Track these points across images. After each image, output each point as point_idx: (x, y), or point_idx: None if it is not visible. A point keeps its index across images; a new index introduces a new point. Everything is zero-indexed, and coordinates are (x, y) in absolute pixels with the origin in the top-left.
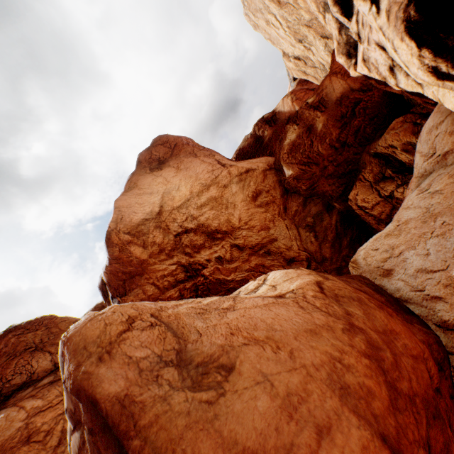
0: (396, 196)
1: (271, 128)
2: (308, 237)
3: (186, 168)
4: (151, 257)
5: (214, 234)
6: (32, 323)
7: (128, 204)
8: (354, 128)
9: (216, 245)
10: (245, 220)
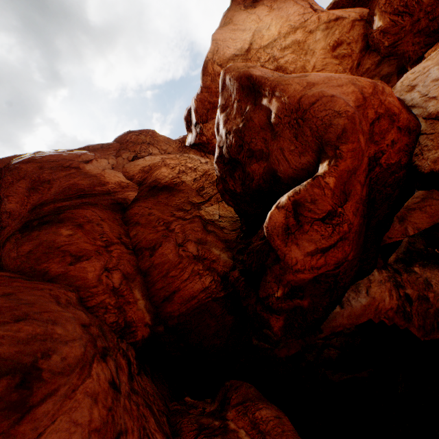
0: None
1: None
2: None
3: (279, 9)
4: None
5: None
6: (142, 132)
7: (223, 39)
8: None
9: None
10: (317, 69)
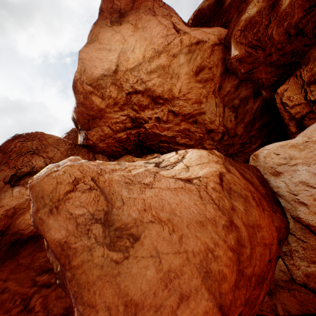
0: None
1: None
2: (229, 116)
3: (143, 28)
4: (107, 108)
5: (157, 99)
6: (30, 135)
7: (90, 58)
8: None
9: (157, 108)
10: (184, 93)
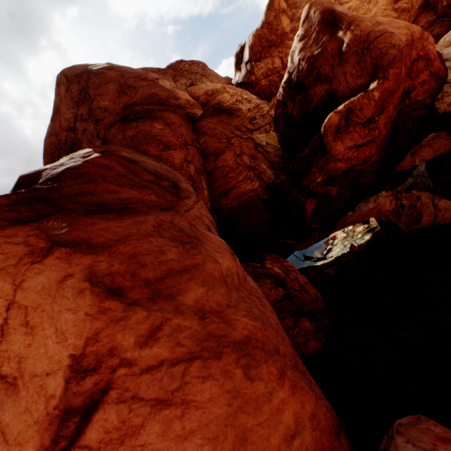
0: None
1: None
2: None
3: None
4: (291, 33)
5: None
6: (193, 63)
7: None
8: None
9: None
10: None
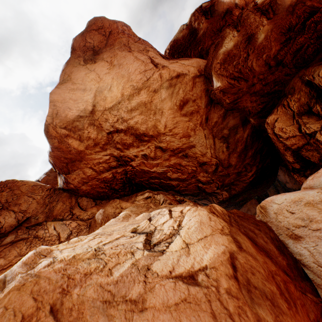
0: (317, 138)
1: (207, 21)
2: (221, 147)
3: (119, 65)
4: (87, 149)
5: (142, 137)
6: None
7: (63, 99)
8: (297, 45)
9: (142, 146)
10: (169, 128)
